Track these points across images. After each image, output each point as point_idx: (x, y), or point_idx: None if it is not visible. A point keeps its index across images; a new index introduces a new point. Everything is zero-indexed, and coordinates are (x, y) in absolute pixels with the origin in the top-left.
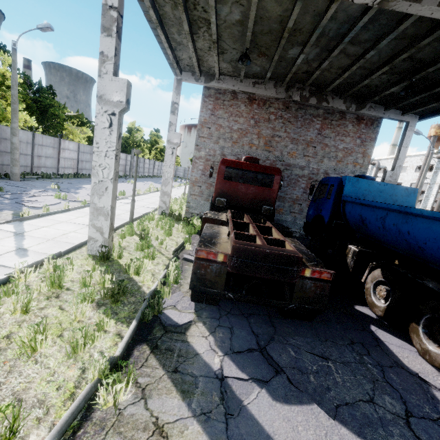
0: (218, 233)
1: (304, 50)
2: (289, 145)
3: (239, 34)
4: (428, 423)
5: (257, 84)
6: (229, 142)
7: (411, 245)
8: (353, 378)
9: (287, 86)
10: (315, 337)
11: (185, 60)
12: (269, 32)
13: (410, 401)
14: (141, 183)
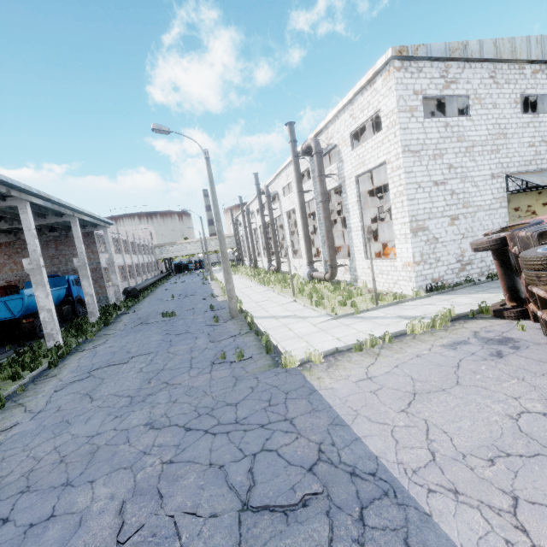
0: None
1: None
2: None
3: None
4: None
5: None
6: None
7: None
8: None
9: (15, 233)
10: None
11: None
12: None
13: None
14: None
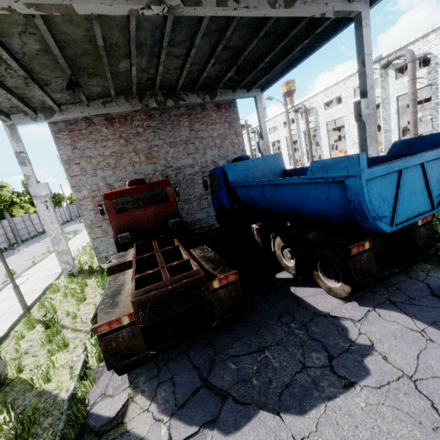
0: (122, 285)
1: (132, 62)
2: (170, 150)
3: (52, 62)
4: (344, 356)
5: (107, 104)
6: (109, 170)
7: (289, 208)
8: (287, 354)
9: (139, 96)
10: (251, 332)
11: (5, 103)
12: (85, 53)
13: (329, 345)
14: (36, 245)
